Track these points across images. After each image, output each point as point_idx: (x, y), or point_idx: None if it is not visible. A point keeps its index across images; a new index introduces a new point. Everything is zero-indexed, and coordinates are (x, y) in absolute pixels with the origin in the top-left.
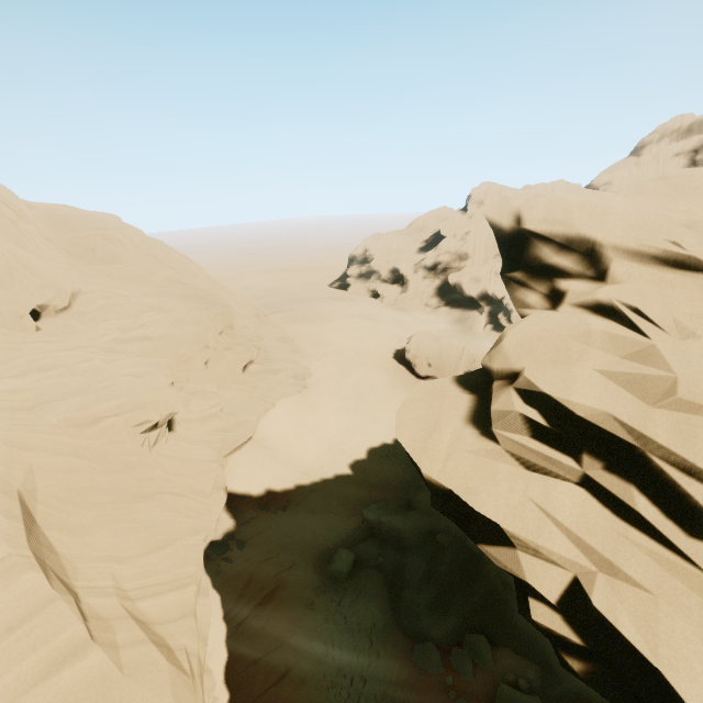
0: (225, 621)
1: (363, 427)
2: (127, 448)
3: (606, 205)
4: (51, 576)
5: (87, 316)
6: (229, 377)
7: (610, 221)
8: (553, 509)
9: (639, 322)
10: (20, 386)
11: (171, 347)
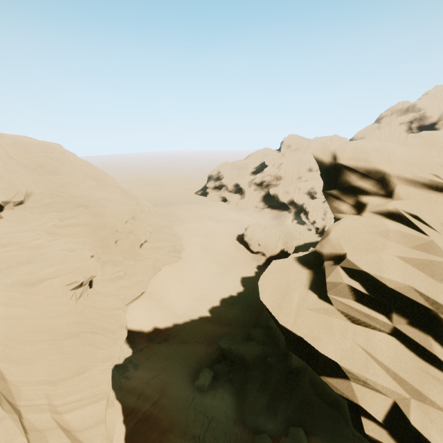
0: (124, 423)
1: (217, 285)
2: (61, 301)
3: (391, 151)
4: (1, 399)
5: (36, 209)
6: (130, 251)
7: (394, 160)
8: (374, 352)
9: (420, 225)
10: None
11: (93, 231)
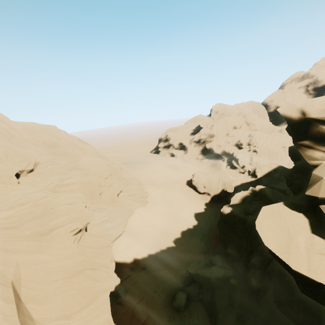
0: None
1: (177, 220)
2: (66, 245)
3: None
4: None
5: (42, 174)
6: (111, 200)
7: None
8: None
9: None
10: (10, 214)
11: (84, 187)
